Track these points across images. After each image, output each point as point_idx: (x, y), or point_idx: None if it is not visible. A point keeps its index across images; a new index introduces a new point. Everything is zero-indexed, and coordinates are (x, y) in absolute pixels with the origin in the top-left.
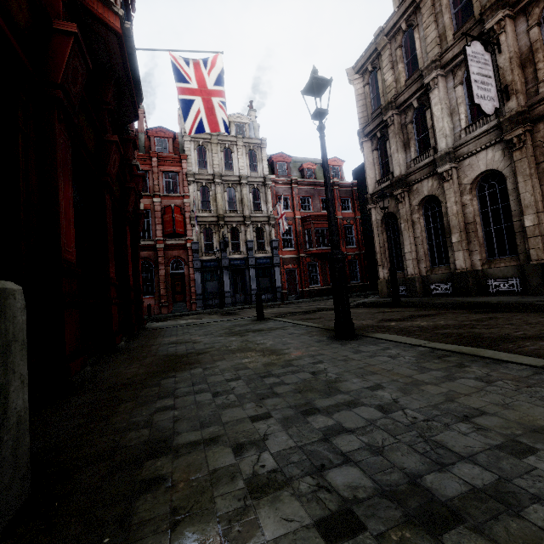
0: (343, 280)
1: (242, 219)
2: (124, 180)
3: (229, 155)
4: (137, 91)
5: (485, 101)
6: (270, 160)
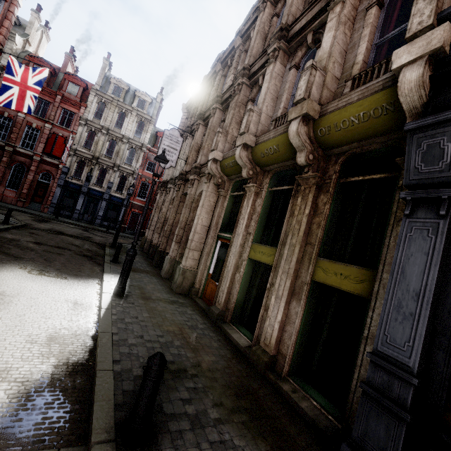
0: None
1: (113, 165)
2: None
3: (124, 117)
4: None
5: None
6: (157, 134)
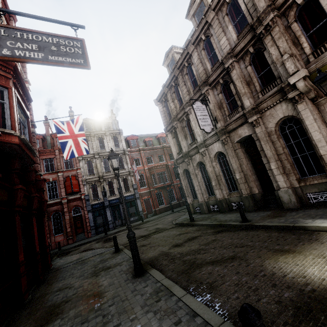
0: (134, 246)
1: (114, 176)
2: (30, 192)
3: (102, 140)
4: (33, 152)
5: (206, 126)
6: (126, 139)
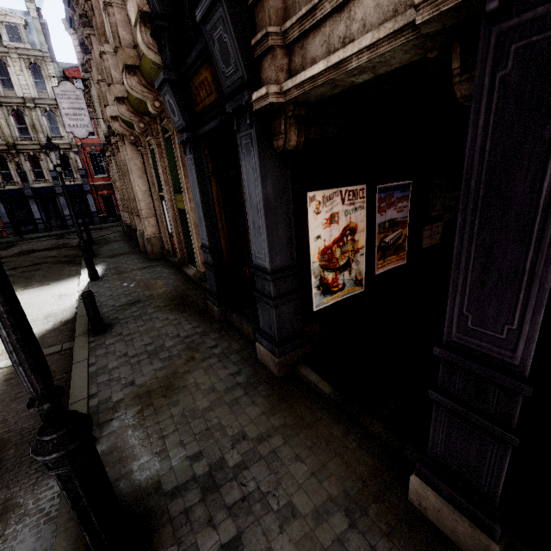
0: None
1: (39, 147)
2: None
3: (6, 68)
4: None
5: (79, 129)
6: (65, 74)
